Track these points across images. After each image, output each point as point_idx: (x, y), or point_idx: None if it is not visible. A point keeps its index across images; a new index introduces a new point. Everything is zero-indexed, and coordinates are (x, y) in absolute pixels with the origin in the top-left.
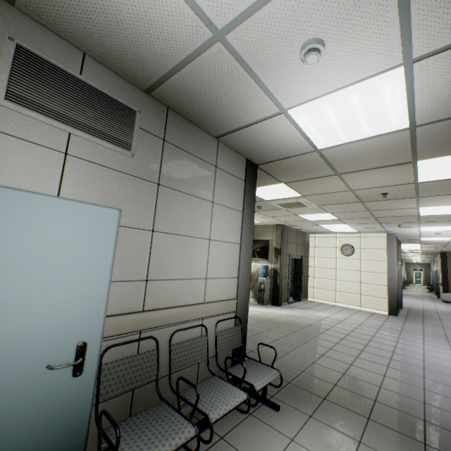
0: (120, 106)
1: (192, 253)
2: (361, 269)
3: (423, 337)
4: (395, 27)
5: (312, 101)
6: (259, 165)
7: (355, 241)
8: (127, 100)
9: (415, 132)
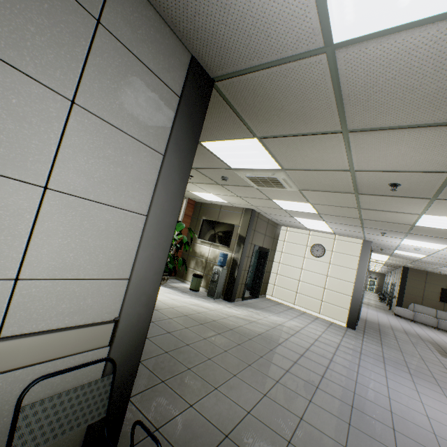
0: None
1: None
2: (328, 274)
3: (385, 367)
4: None
5: None
6: (217, 81)
7: (328, 242)
8: None
9: None
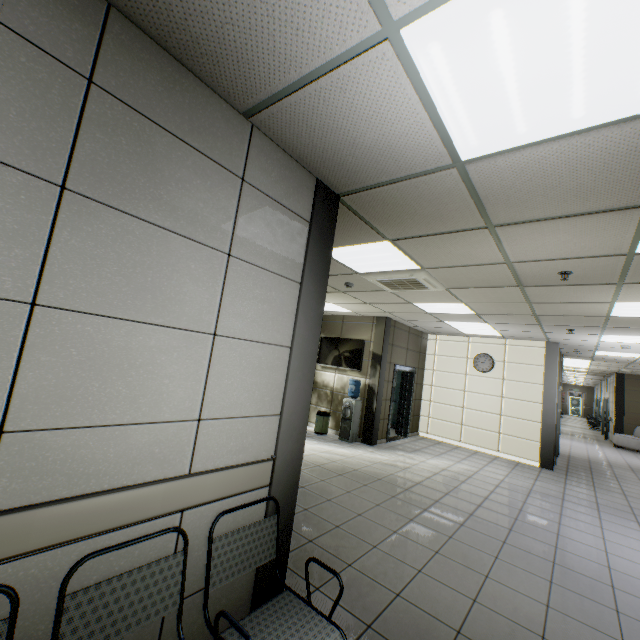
0: None
1: (163, 363)
2: (502, 394)
3: (599, 515)
4: None
5: None
6: (343, 196)
7: (497, 350)
8: None
9: None
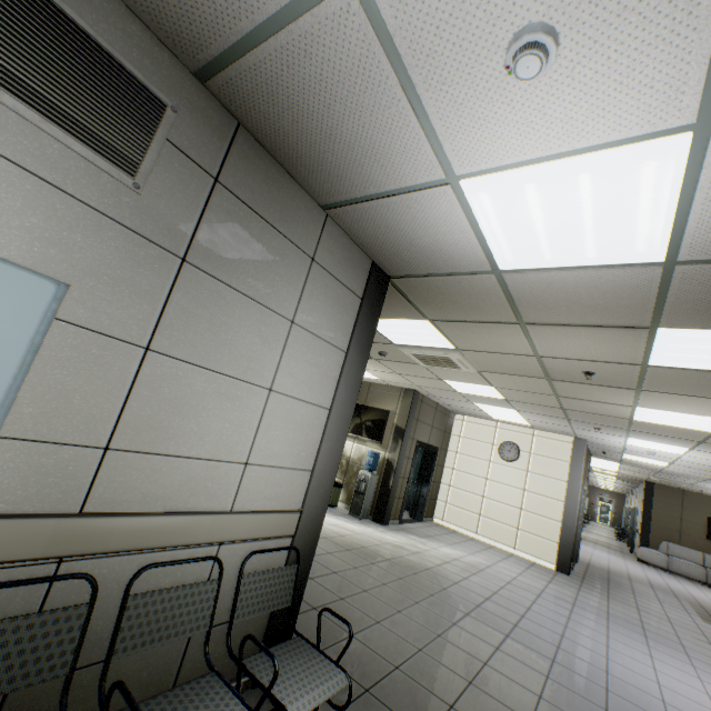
0: (132, 84)
1: (228, 409)
2: (525, 487)
3: (608, 624)
4: (707, 33)
5: (508, 171)
6: (393, 278)
7: (524, 439)
8: (153, 78)
9: (671, 273)
